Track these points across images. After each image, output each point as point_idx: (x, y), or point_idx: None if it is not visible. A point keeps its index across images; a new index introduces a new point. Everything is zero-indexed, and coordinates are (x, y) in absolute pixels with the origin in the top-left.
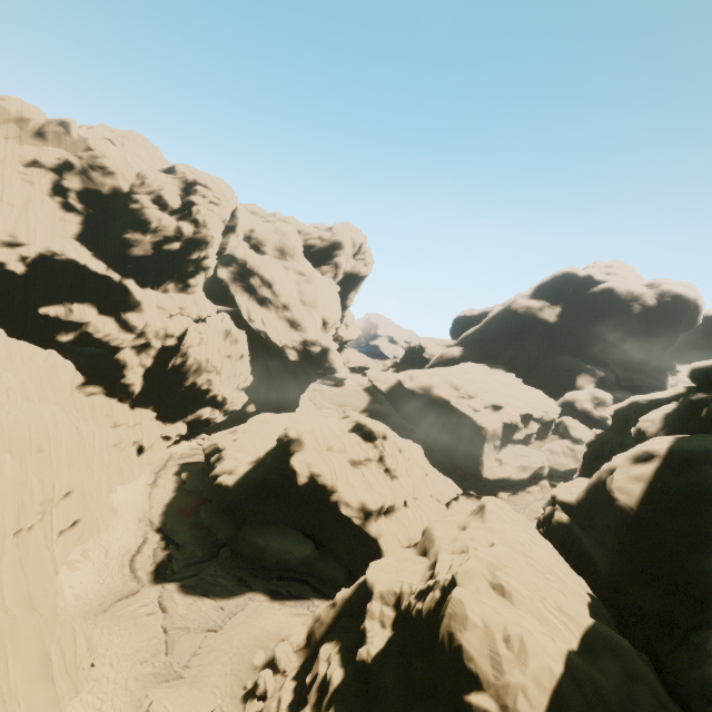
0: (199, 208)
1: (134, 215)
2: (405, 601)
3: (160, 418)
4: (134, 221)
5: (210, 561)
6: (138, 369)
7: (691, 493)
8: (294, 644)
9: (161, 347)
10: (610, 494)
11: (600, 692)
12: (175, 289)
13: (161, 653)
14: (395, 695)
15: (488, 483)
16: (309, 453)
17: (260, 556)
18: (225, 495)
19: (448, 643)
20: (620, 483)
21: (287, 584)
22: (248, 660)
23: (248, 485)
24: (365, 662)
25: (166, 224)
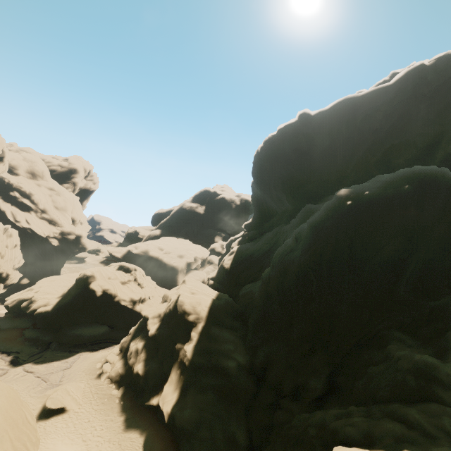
0: None
1: None
2: (163, 313)
3: None
4: None
5: (46, 351)
6: None
7: (242, 258)
8: (115, 353)
9: None
10: (223, 267)
11: (220, 304)
12: None
13: (43, 383)
14: (166, 332)
15: None
16: (100, 281)
17: (78, 339)
18: (45, 317)
19: (181, 308)
20: (226, 262)
21: (98, 345)
22: (93, 368)
23: (61, 308)
24: (152, 333)
25: None
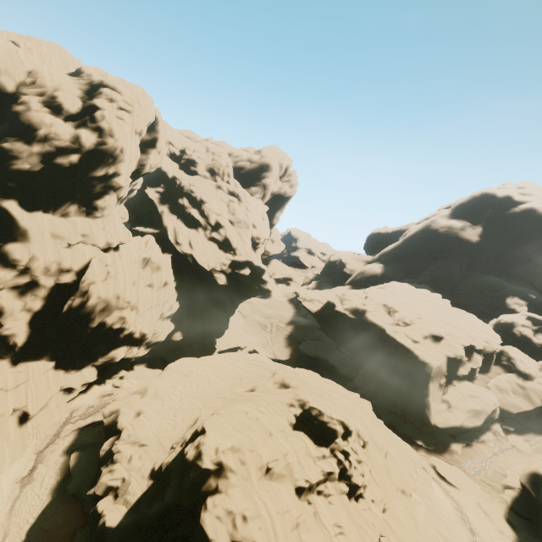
0: (104, 114)
1: (17, 119)
2: None
3: (62, 366)
4: (16, 127)
5: None
6: (21, 315)
7: None
8: None
9: (55, 285)
10: None
11: None
12: (77, 213)
13: None
14: None
15: (438, 431)
16: (232, 498)
17: None
18: None
19: None
20: None
21: None
22: None
23: (137, 528)
24: None
25: (58, 131)
